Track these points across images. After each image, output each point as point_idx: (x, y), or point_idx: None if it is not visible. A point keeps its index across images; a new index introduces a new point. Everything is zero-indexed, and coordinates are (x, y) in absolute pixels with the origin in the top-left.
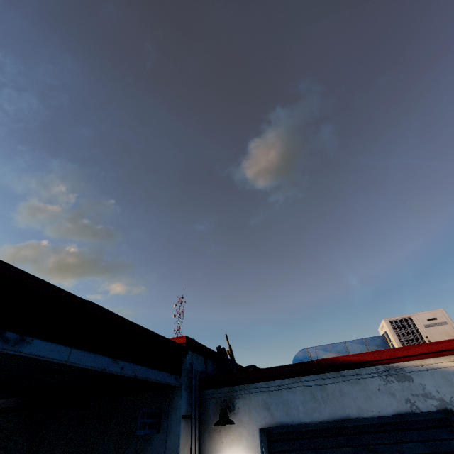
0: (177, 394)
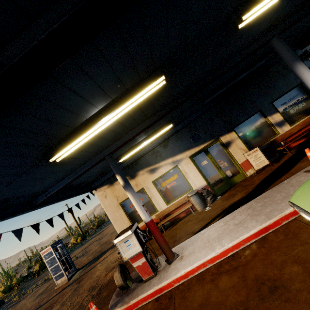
0: (299, 52)
